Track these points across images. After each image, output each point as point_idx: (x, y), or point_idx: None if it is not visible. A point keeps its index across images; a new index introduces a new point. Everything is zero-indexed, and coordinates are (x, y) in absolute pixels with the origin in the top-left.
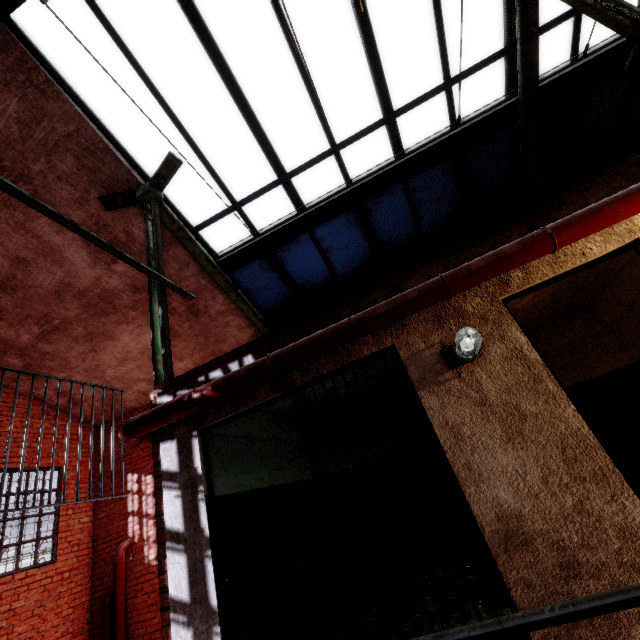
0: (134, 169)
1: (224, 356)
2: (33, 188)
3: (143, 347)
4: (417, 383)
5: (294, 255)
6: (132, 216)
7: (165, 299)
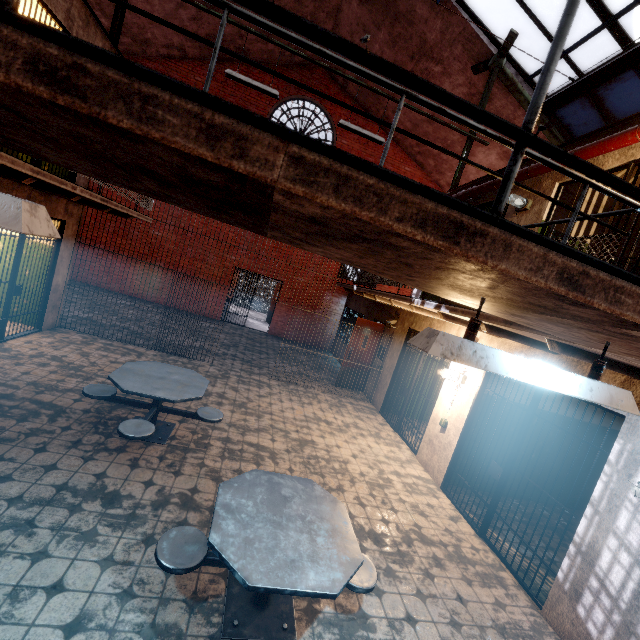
0: (492, 43)
1: (468, 184)
2: (443, 67)
3: (490, 164)
4: (506, 215)
5: (616, 93)
6: (488, 76)
7: (470, 146)
